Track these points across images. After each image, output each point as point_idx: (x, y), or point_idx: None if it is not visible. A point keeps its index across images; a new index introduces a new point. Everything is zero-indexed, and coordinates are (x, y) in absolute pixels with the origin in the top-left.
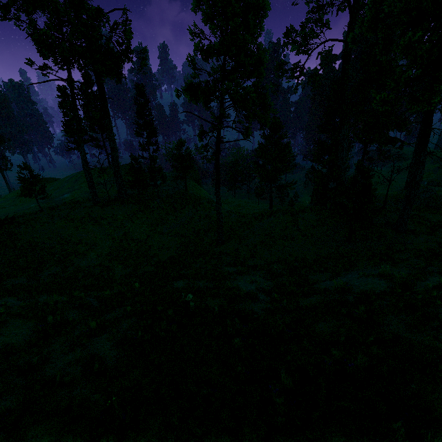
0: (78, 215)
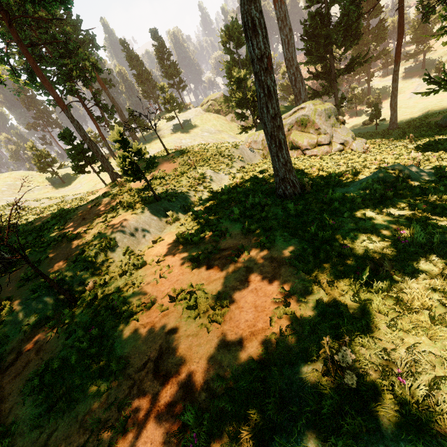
0: None
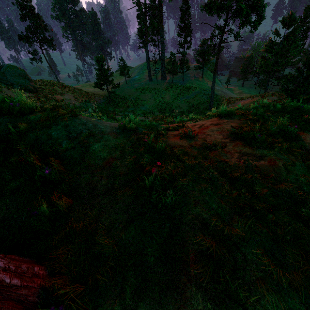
0: (142, 87)
